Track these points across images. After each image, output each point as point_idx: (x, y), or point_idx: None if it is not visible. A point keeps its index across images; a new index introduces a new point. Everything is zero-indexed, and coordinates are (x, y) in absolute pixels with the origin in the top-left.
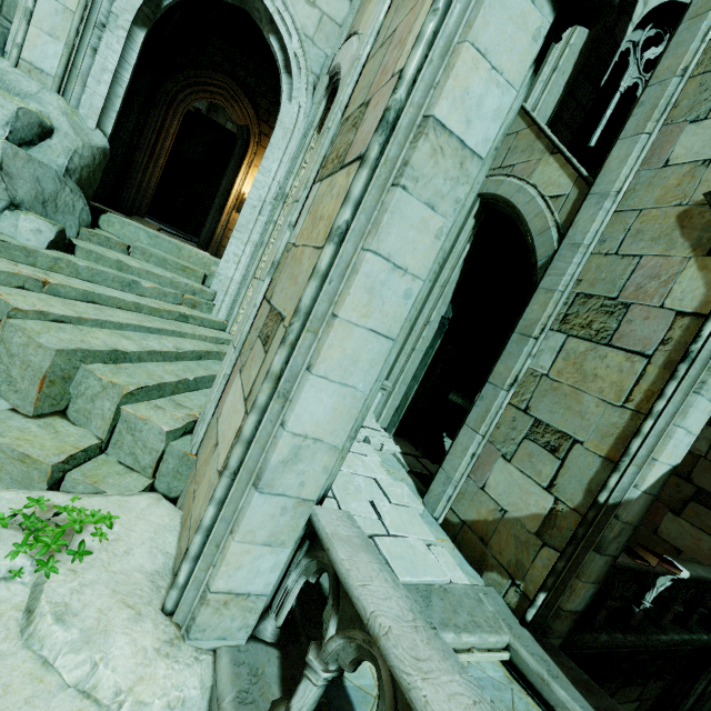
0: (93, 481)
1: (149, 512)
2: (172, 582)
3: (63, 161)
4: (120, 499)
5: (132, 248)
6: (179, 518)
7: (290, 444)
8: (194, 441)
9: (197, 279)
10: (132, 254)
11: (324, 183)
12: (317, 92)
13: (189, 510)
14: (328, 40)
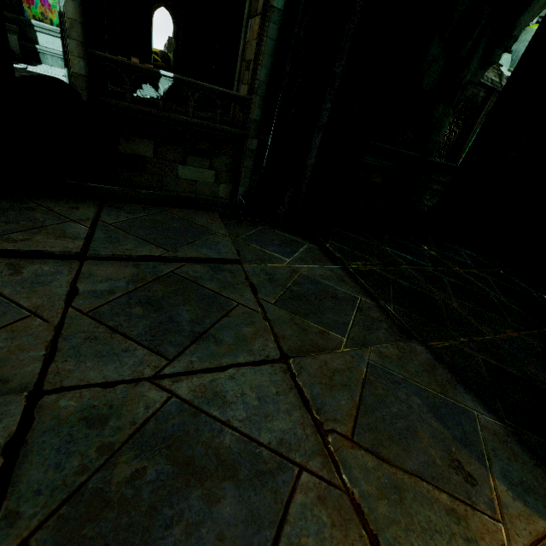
0: None
1: None
2: None
3: None
4: None
5: None
6: None
7: None
8: None
9: None
10: None
11: None
12: None
13: None
14: None
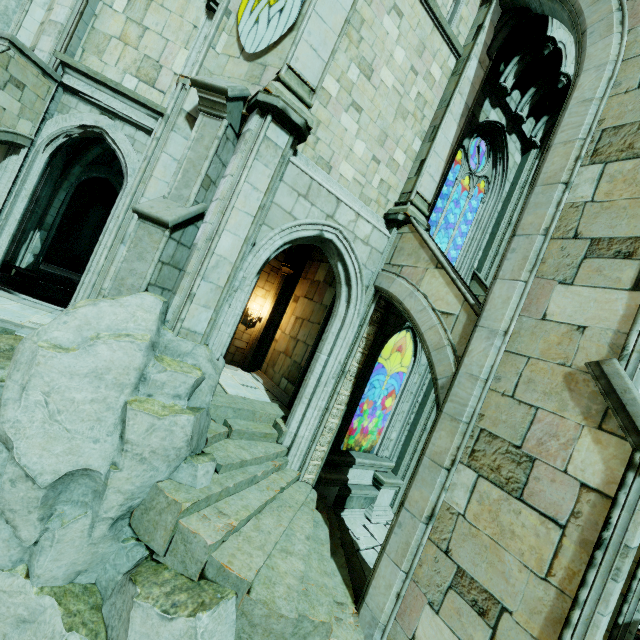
0: None
1: None
2: None
3: (209, 398)
4: None
5: (232, 432)
6: None
7: None
8: None
9: (273, 439)
10: (231, 437)
11: (491, 488)
12: (366, 297)
13: None
14: (374, 263)
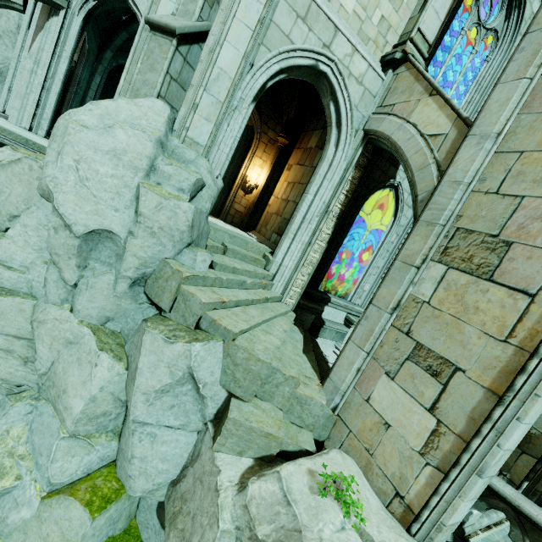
0: (295, 442)
1: (347, 464)
2: (415, 519)
3: (208, 205)
4: (328, 457)
5: (227, 250)
6: (355, 463)
7: (500, 455)
8: (332, 406)
9: (261, 266)
10: (226, 254)
11: (460, 275)
12: (354, 141)
13: (369, 461)
14: (365, 106)
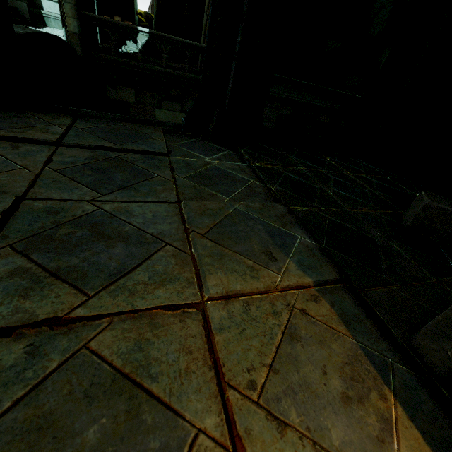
0: None
1: None
2: None
3: None
4: None
5: None
6: None
7: None
8: None
9: None
10: None
11: None
12: None
13: None
14: None
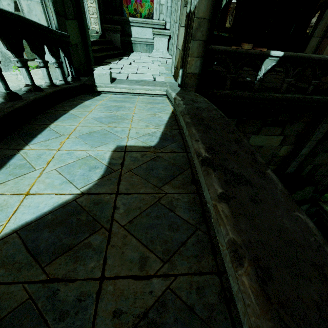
0: None
1: None
2: None
3: None
4: None
5: None
6: None
7: (25, 4)
8: None
9: None
10: None
11: None
12: None
13: None
14: None
